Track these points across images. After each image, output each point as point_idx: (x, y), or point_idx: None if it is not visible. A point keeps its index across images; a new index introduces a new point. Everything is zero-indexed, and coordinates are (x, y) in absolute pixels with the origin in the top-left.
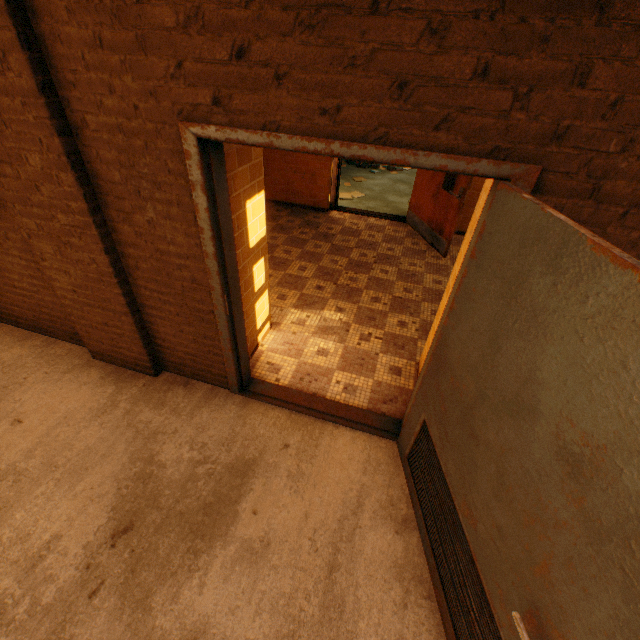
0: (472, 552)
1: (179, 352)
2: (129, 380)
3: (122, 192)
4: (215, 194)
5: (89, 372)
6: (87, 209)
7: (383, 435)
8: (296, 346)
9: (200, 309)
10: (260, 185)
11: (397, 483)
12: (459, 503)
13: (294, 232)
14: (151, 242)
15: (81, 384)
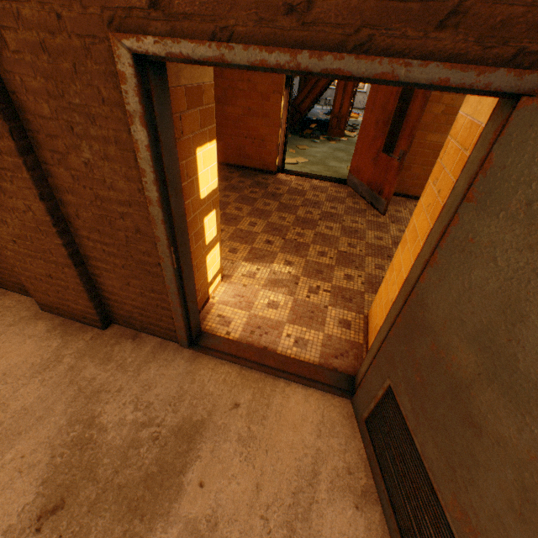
0: None
1: (127, 305)
2: (76, 333)
3: (53, 128)
4: (157, 129)
5: (36, 324)
6: (15, 148)
7: (336, 393)
8: (247, 298)
9: (146, 261)
10: (212, 133)
11: (354, 447)
12: (446, 498)
13: (245, 191)
14: (90, 187)
15: (26, 337)
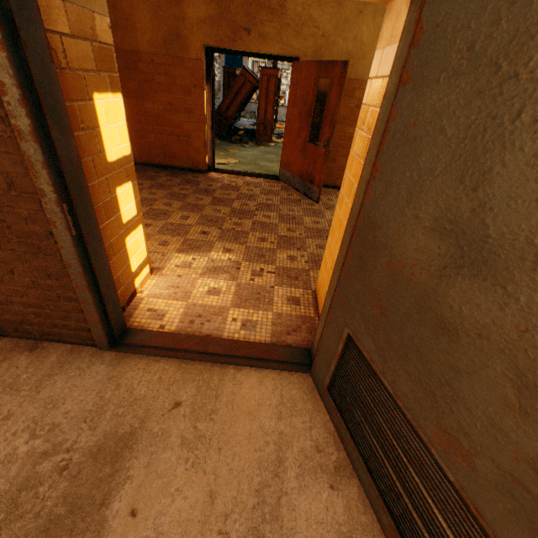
0: (470, 505)
1: (15, 305)
2: None
3: None
4: (14, 19)
5: None
6: None
7: (294, 369)
8: (183, 288)
9: (31, 232)
10: (114, 83)
11: (320, 422)
12: (429, 432)
13: (174, 188)
14: None
15: None
